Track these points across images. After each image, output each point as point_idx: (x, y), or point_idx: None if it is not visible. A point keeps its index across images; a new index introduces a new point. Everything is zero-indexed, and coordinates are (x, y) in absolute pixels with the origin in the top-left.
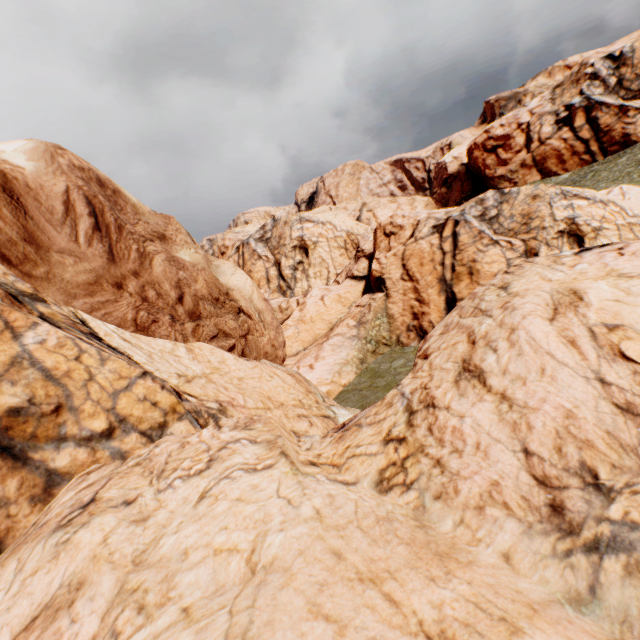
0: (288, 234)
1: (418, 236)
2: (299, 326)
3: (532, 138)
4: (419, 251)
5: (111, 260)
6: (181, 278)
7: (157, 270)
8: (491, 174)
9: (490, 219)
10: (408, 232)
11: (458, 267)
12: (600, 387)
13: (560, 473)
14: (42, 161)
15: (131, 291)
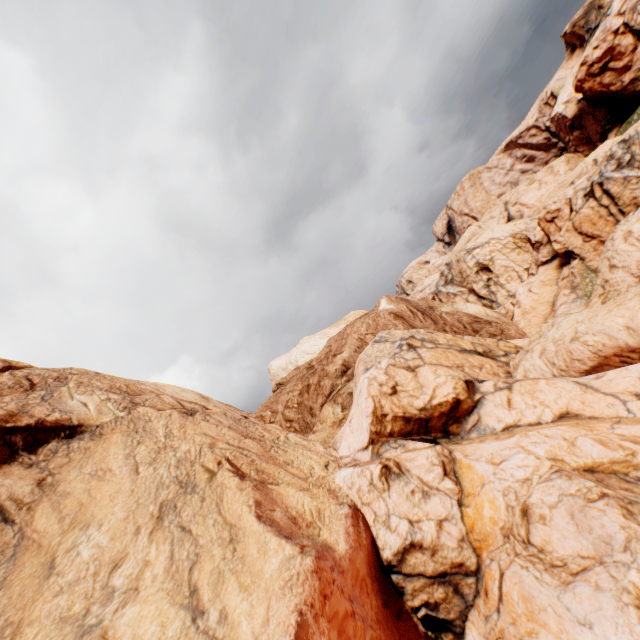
0: (465, 267)
1: (576, 209)
2: (525, 317)
3: (639, 30)
4: (584, 217)
5: (434, 323)
6: (456, 318)
7: (448, 319)
8: (618, 87)
9: (627, 163)
10: (566, 210)
11: (624, 209)
12: None
13: (639, 273)
14: (391, 303)
15: (449, 331)
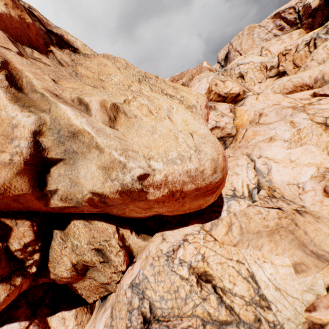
0: (233, 73)
1: (298, 50)
2: None
3: None
4: (299, 56)
5: None
6: None
7: None
8: None
9: None
10: (293, 51)
11: None
12: (326, 54)
13: (321, 62)
14: (208, 65)
15: None
